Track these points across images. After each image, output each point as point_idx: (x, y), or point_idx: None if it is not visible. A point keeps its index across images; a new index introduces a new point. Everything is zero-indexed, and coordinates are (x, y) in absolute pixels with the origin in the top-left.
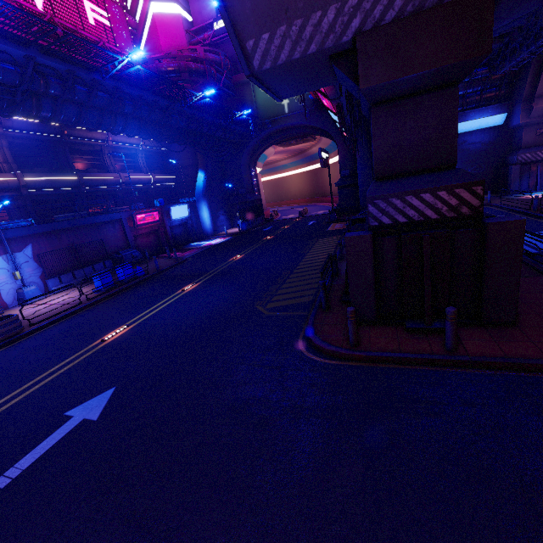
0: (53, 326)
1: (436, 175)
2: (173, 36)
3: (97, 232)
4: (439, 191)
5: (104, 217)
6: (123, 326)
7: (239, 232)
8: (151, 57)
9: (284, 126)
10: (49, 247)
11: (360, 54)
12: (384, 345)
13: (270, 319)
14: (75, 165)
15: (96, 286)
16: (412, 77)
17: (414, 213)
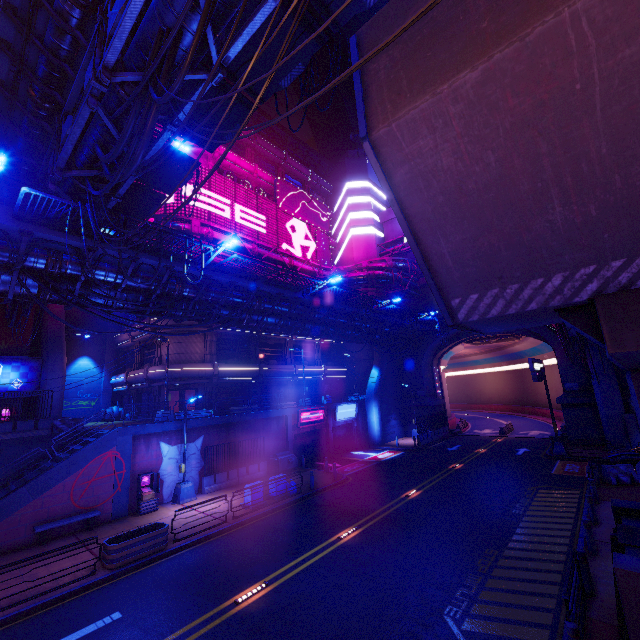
0: (193, 549)
1: None
2: (365, 250)
3: (262, 427)
4: None
5: (272, 413)
6: (262, 581)
7: (414, 446)
8: (344, 267)
9: None
10: (217, 440)
11: (602, 316)
12: None
13: None
14: (260, 357)
15: (245, 499)
16: None
17: None
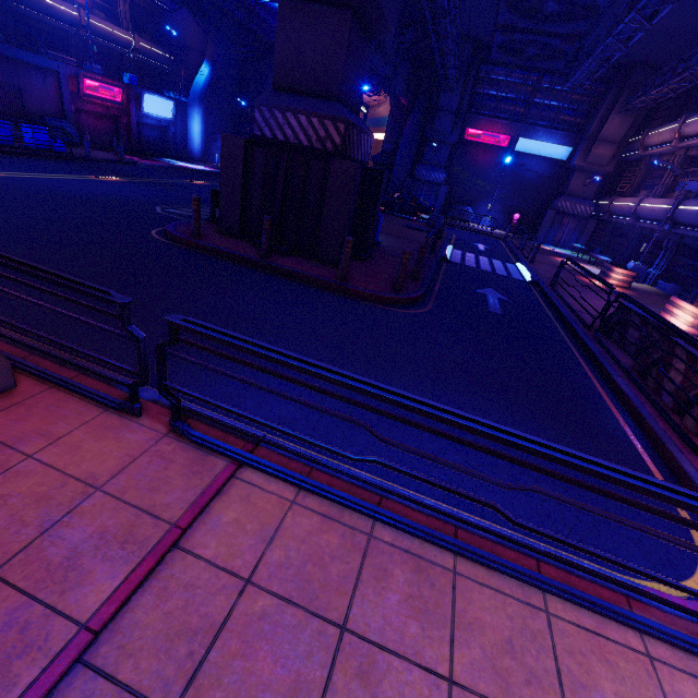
0: None
1: (319, 101)
2: None
3: (15, 73)
4: (313, 117)
5: (30, 57)
6: None
7: None
8: None
9: None
10: None
11: None
12: (220, 243)
13: (155, 214)
14: None
15: None
16: None
17: (291, 133)
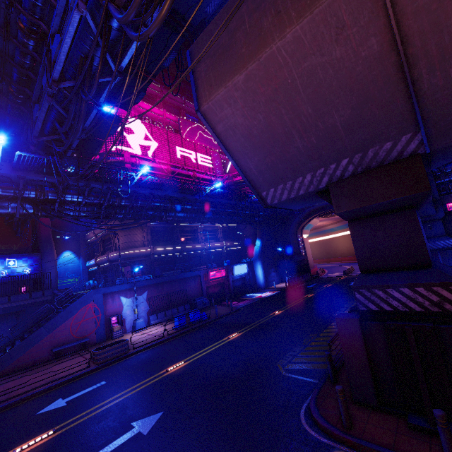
0: (144, 351)
1: (413, 272)
2: None
3: (184, 283)
4: (417, 287)
5: (190, 274)
6: (182, 361)
7: (286, 287)
8: (232, 174)
9: (323, 205)
10: (156, 293)
11: (332, 194)
12: (378, 437)
13: (284, 380)
14: (181, 239)
15: (175, 324)
16: (372, 206)
17: (397, 303)
